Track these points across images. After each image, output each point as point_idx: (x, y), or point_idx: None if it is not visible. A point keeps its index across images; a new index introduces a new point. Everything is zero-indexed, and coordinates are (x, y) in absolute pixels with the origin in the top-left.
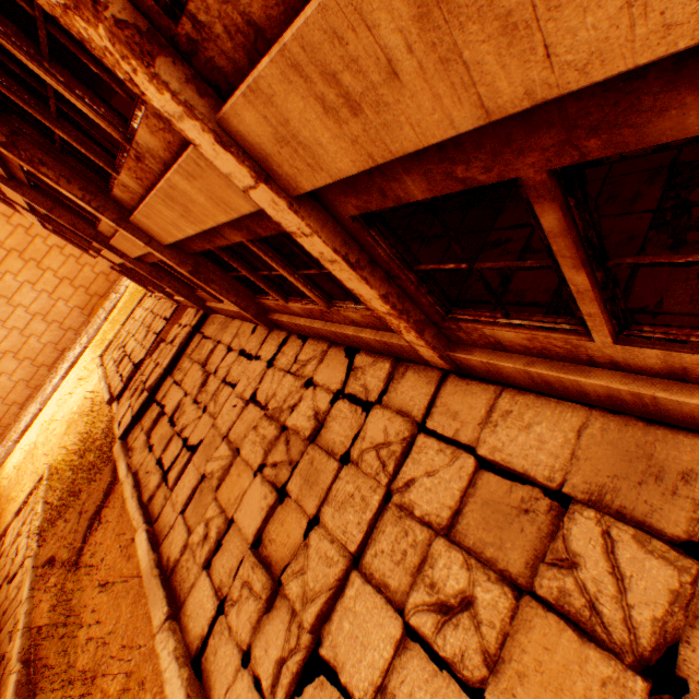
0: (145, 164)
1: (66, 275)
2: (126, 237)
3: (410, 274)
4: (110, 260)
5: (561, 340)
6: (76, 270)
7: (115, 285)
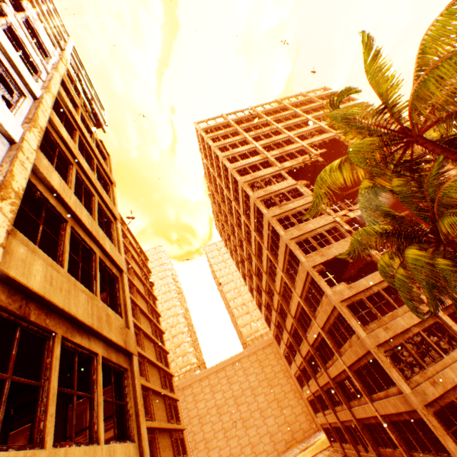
0: (360, 401)
1: (288, 420)
2: (344, 412)
3: (399, 435)
4: (326, 419)
5: (419, 453)
6: (293, 420)
7: (305, 438)
